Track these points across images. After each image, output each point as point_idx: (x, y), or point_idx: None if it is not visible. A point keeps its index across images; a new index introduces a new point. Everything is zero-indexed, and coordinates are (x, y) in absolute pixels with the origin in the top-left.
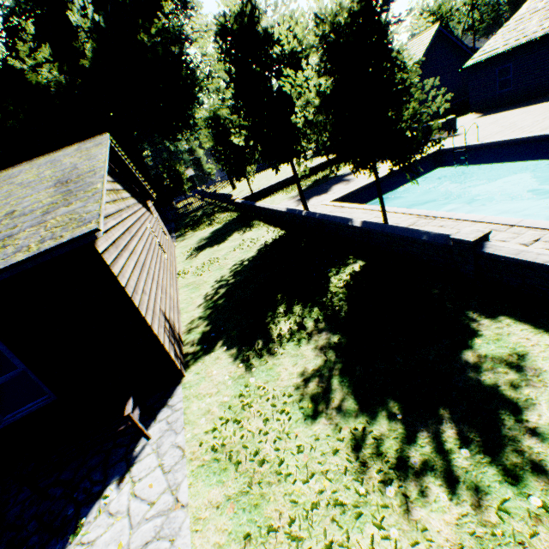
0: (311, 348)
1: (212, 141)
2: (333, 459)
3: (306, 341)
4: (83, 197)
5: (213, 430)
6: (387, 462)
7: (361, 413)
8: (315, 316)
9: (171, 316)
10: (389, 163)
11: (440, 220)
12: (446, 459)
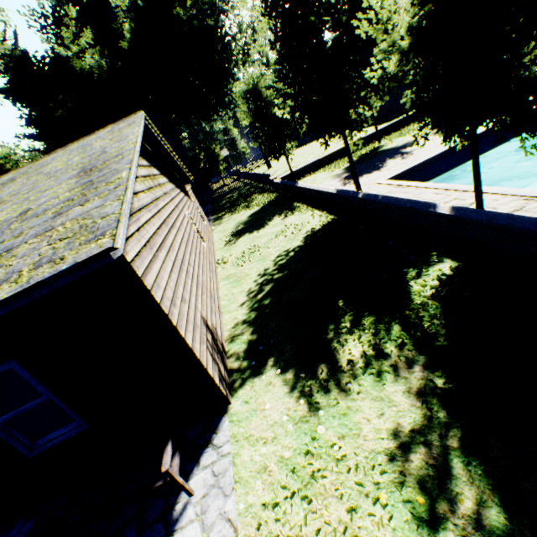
0: (402, 391)
1: (249, 118)
2: None
3: (391, 378)
4: (103, 191)
5: (273, 505)
6: None
7: None
8: (397, 337)
9: (212, 321)
10: None
11: None
12: None
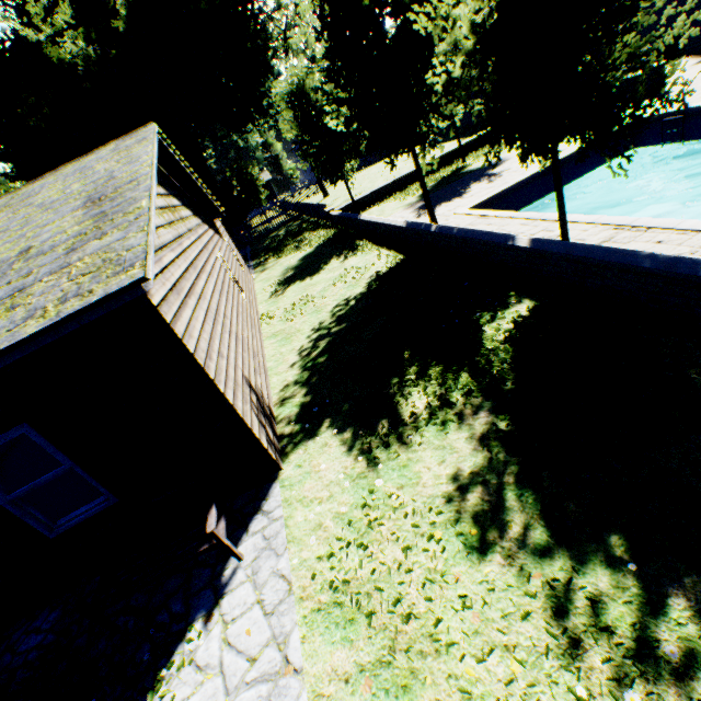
0: (465, 438)
1: (296, 129)
2: (521, 626)
3: (455, 426)
4: (122, 223)
5: (328, 556)
6: (618, 645)
7: (561, 553)
8: (464, 386)
9: (257, 382)
10: None
11: (656, 233)
12: None
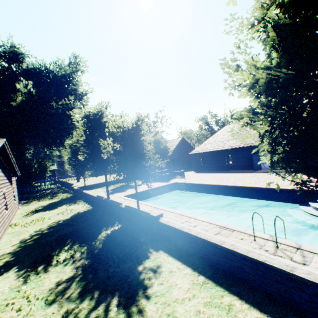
0: (71, 267)
1: (70, 155)
2: None
3: (71, 264)
4: None
5: None
6: None
7: (78, 298)
8: (83, 250)
9: None
10: (156, 183)
11: (161, 210)
12: (106, 314)
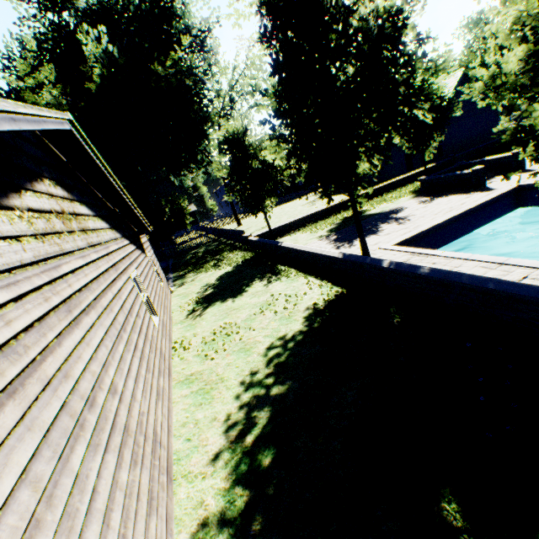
0: None
1: (226, 169)
2: None
3: None
4: None
5: None
6: None
7: None
8: None
9: None
10: (448, 200)
11: None
12: None
